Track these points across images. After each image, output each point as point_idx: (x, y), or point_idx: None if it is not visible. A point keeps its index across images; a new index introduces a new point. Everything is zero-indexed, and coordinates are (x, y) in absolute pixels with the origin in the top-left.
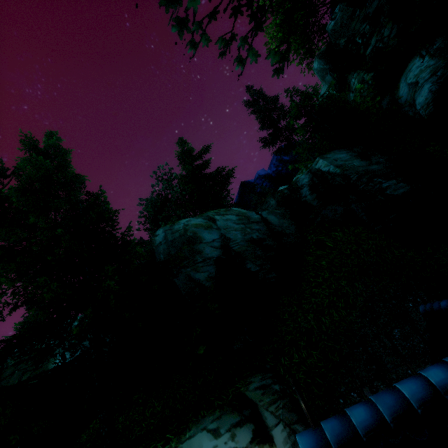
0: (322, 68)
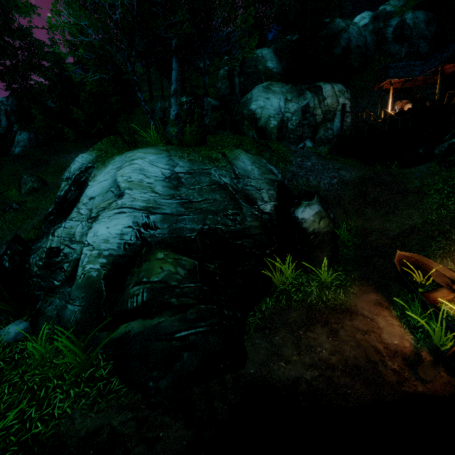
0: None
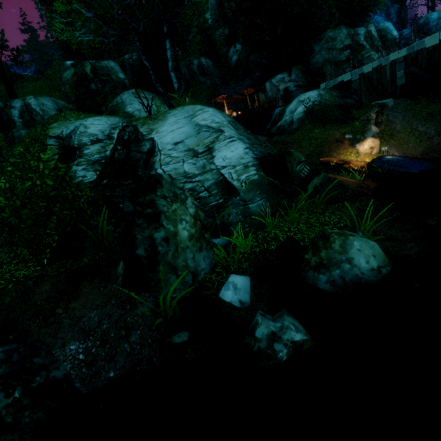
0: (214, 5)
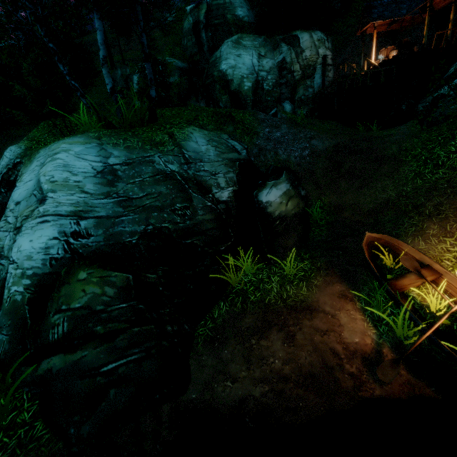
0: None
